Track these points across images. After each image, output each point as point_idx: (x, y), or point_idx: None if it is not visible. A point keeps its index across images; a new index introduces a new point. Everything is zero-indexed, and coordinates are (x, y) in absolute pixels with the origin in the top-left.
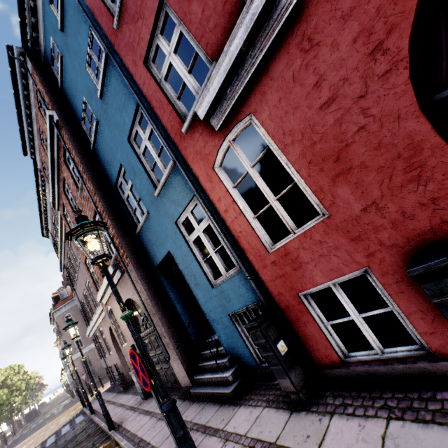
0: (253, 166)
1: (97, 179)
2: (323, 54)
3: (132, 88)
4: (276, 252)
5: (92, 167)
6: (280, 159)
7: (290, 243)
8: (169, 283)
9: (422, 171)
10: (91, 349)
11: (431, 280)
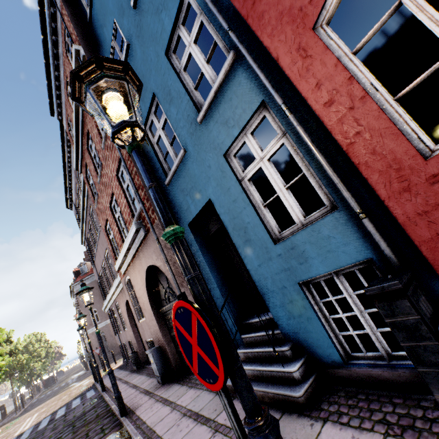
0: None
1: None
2: None
3: None
4: None
5: None
6: None
7: None
8: (203, 246)
9: None
10: (106, 325)
11: None
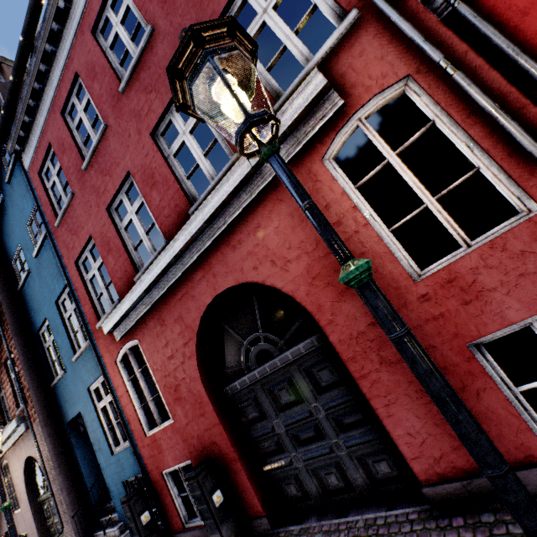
0: (139, 371)
1: (18, 322)
2: (168, 331)
3: (64, 272)
4: (150, 437)
5: (14, 308)
6: (152, 375)
7: (157, 434)
8: (79, 441)
9: (205, 412)
10: None
11: (191, 482)
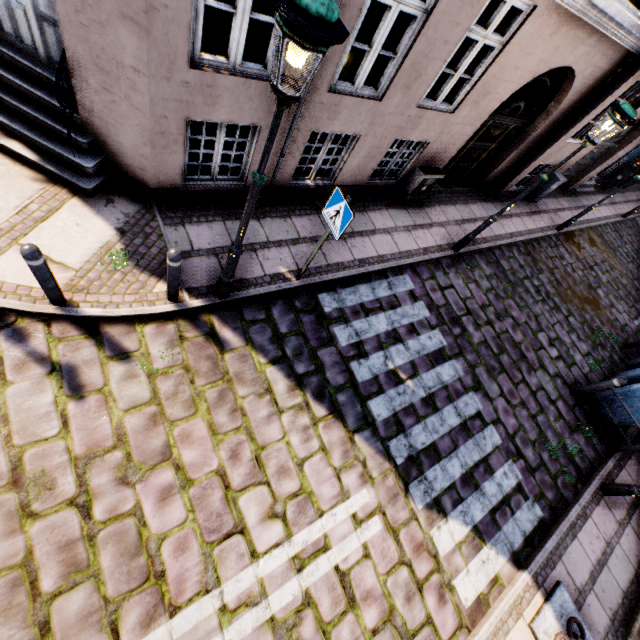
0: None
1: None
2: None
3: None
4: None
5: None
6: None
7: None
8: None
9: None
10: None
11: None
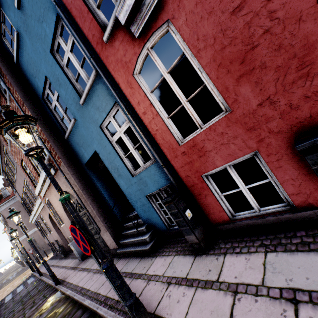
0: (168, 72)
1: (24, 91)
2: None
3: None
4: (186, 144)
5: (17, 80)
6: (193, 64)
7: (198, 137)
8: (96, 177)
9: (311, 69)
10: (35, 232)
11: (314, 152)
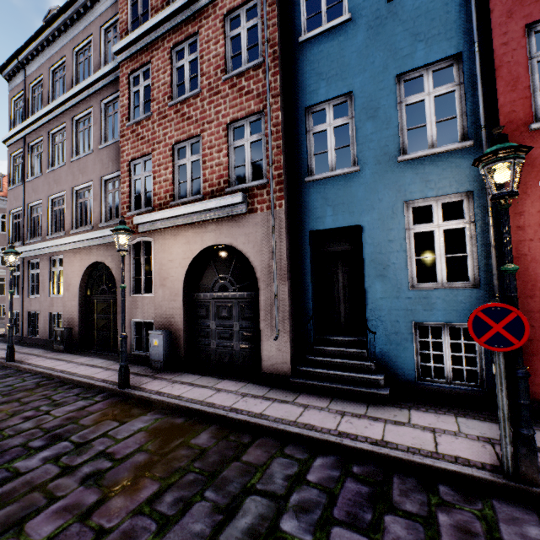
0: None
1: (284, 80)
2: None
3: (478, 34)
4: None
5: (283, 60)
6: None
7: None
8: (312, 257)
9: None
10: None
11: None
